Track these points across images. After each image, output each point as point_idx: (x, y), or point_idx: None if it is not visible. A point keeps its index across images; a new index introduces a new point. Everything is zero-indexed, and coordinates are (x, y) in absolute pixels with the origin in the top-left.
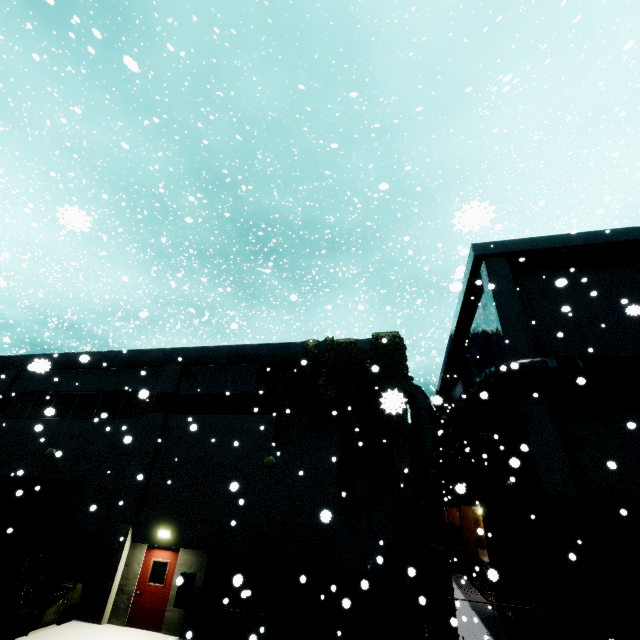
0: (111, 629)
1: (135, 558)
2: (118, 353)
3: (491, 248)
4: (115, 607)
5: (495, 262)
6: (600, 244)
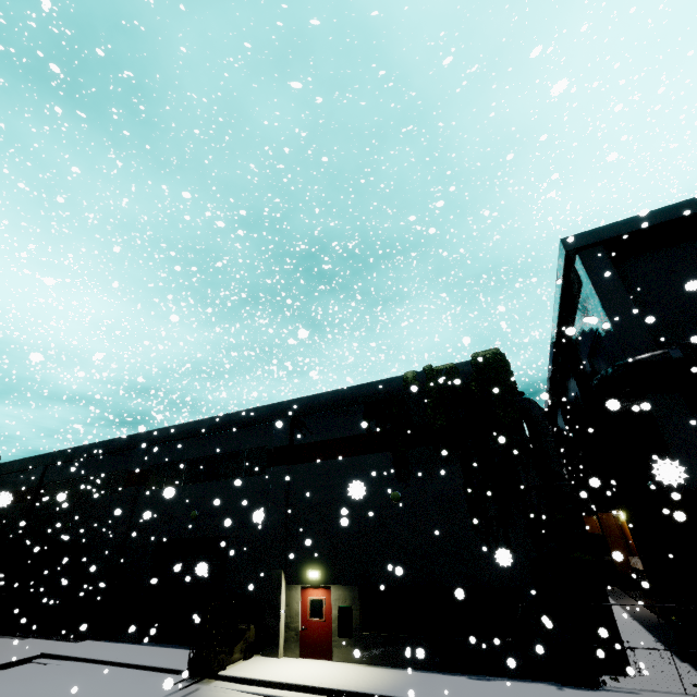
0: (289, 661)
1: (293, 598)
2: (229, 416)
3: (583, 240)
4: (286, 642)
5: (590, 254)
6: None
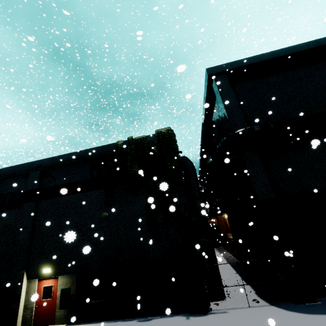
0: None
1: (31, 288)
2: None
3: (217, 69)
4: (24, 318)
5: (220, 78)
6: (275, 58)
